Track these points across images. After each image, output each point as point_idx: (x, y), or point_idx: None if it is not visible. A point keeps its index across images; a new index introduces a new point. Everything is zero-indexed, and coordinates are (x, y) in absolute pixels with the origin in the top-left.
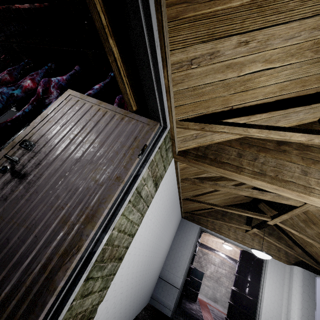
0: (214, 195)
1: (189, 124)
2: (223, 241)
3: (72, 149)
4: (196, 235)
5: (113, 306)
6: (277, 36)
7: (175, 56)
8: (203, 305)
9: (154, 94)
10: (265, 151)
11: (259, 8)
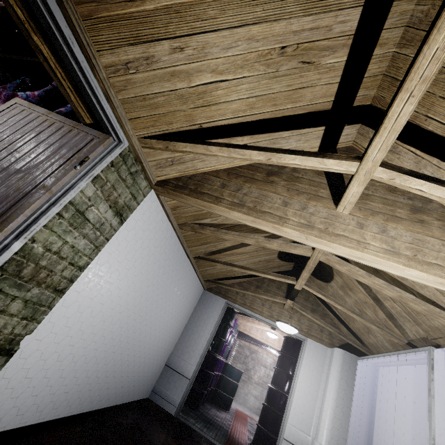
0: (235, 254)
1: (152, 142)
2: (269, 329)
3: (1, 158)
4: (220, 312)
5: (55, 357)
6: (213, 44)
7: (106, 58)
8: (240, 416)
9: (91, 99)
10: (252, 182)
11: (178, 14)
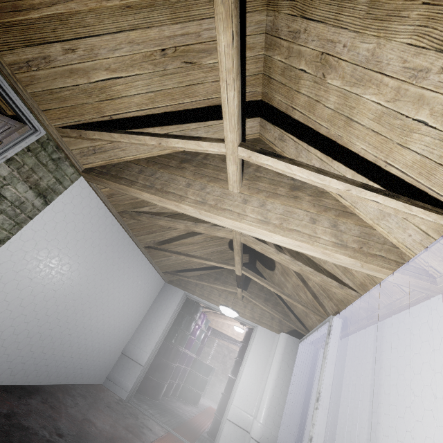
0: (186, 244)
1: (67, 131)
2: (239, 325)
3: None
4: (178, 302)
5: None
6: (100, 47)
7: (8, 57)
8: (209, 412)
9: None
10: (166, 168)
11: (61, 21)
